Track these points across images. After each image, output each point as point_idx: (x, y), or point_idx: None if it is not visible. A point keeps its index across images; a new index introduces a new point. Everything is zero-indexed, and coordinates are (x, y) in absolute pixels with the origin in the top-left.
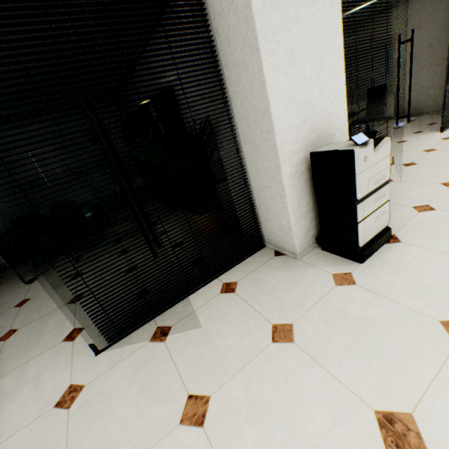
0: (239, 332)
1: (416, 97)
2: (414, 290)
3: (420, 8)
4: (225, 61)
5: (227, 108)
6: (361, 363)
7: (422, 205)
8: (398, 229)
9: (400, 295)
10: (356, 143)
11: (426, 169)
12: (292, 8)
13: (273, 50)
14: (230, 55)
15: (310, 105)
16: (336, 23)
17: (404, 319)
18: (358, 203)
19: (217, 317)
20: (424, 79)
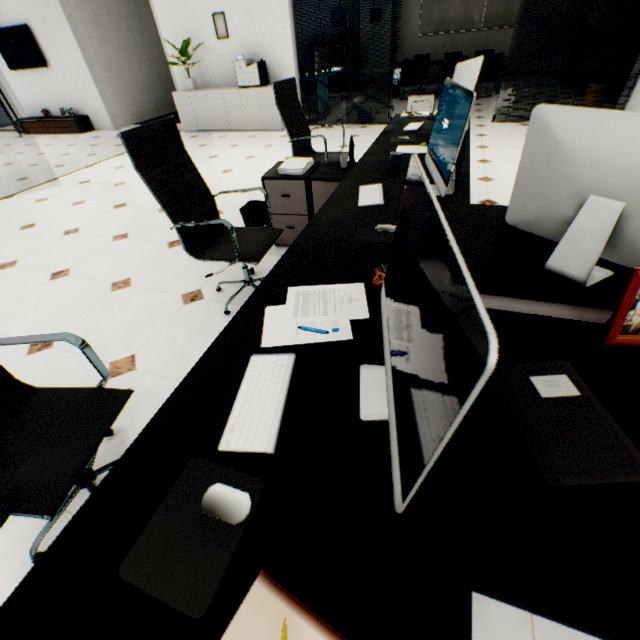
0: None
1: None
2: None
3: None
4: None
5: None
6: None
7: None
8: None
9: None
10: None
11: None
12: None
13: None
14: None
15: None
16: None
17: None
18: None
19: None
20: None
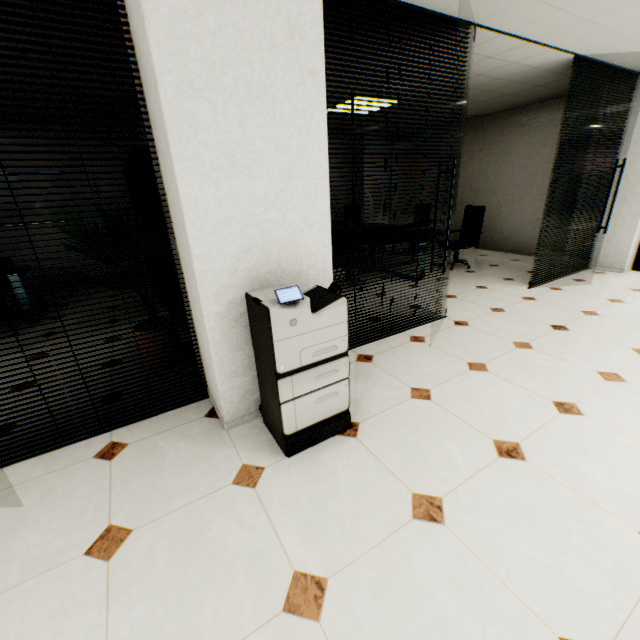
0: (61, 526)
1: (529, 230)
2: (309, 515)
3: (549, 122)
4: (157, 143)
5: (167, 202)
6: (156, 614)
7: (423, 389)
8: (370, 416)
9: (287, 519)
10: (278, 300)
11: (471, 336)
12: (236, 105)
13: (195, 151)
14: (158, 138)
15: (262, 230)
16: (316, 134)
17: (260, 557)
18: (283, 376)
19: (56, 495)
20: (541, 211)
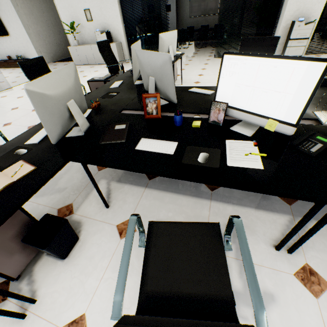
0: None
1: None
2: None
3: None
4: None
5: None
6: None
7: None
8: None
9: None
10: (298, 20)
11: None
12: None
13: None
14: None
15: (304, 4)
16: None
17: None
18: (290, 40)
19: None
20: None
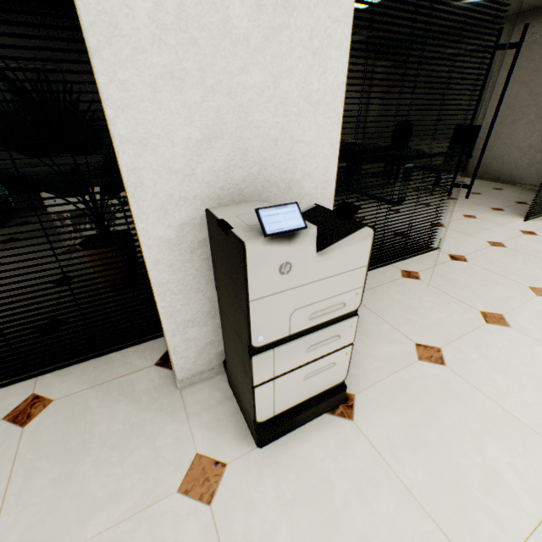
0: None
1: (517, 158)
2: None
3: None
4: None
5: None
6: None
7: (431, 347)
8: (368, 385)
9: None
10: (262, 228)
11: (474, 275)
12: None
13: None
14: None
15: (237, 103)
16: None
17: None
18: (260, 350)
19: None
20: (536, 136)
